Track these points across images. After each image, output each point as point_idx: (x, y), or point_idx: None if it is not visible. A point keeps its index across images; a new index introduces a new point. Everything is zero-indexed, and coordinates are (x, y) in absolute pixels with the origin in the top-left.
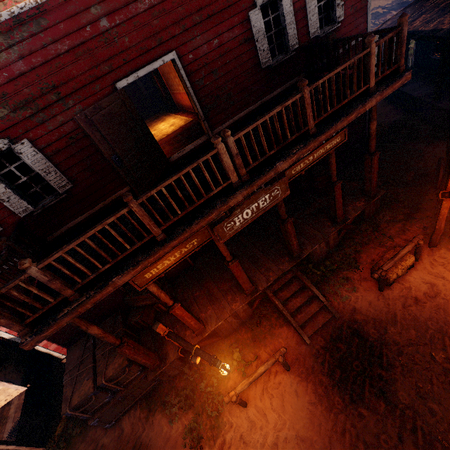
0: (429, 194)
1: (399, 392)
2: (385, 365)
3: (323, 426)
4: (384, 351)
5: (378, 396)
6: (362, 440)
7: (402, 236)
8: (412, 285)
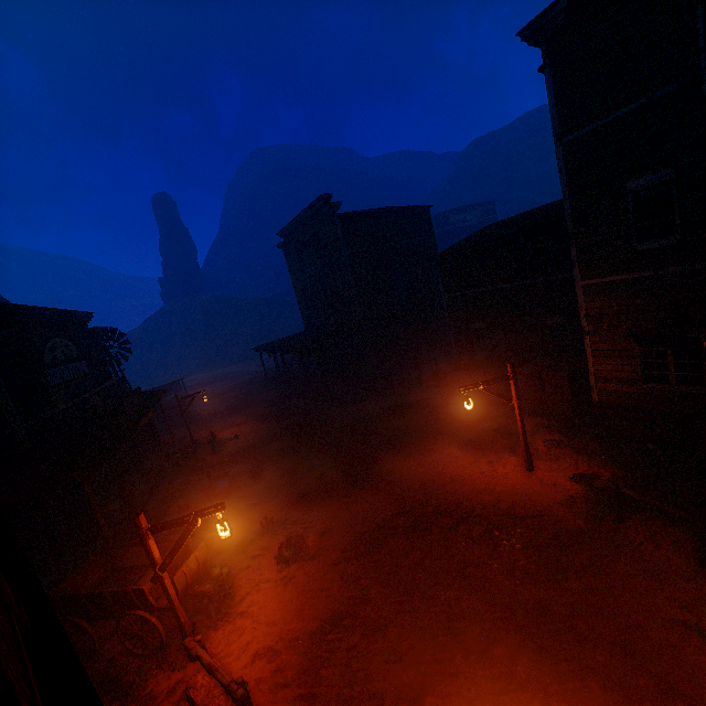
0: (97, 664)
1: (405, 679)
2: (378, 700)
3: None
4: (357, 703)
5: (422, 705)
6: None
7: (160, 698)
8: (255, 676)
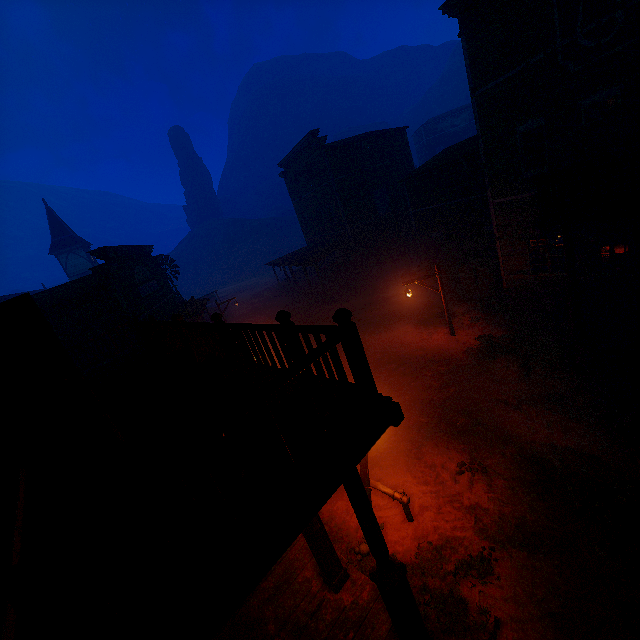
0: None
1: None
2: None
3: (393, 457)
4: None
5: None
6: (389, 439)
7: None
8: None
